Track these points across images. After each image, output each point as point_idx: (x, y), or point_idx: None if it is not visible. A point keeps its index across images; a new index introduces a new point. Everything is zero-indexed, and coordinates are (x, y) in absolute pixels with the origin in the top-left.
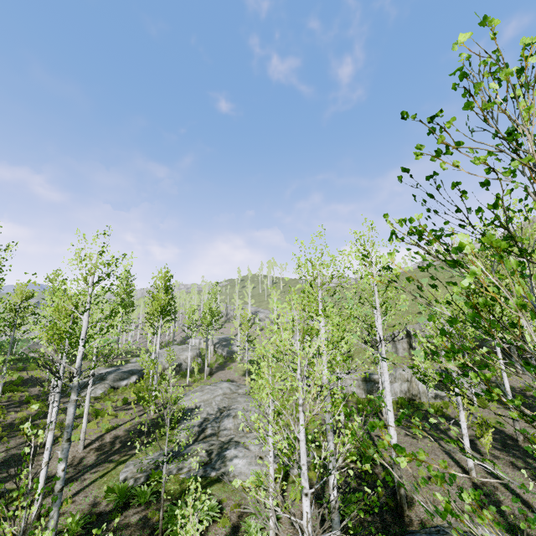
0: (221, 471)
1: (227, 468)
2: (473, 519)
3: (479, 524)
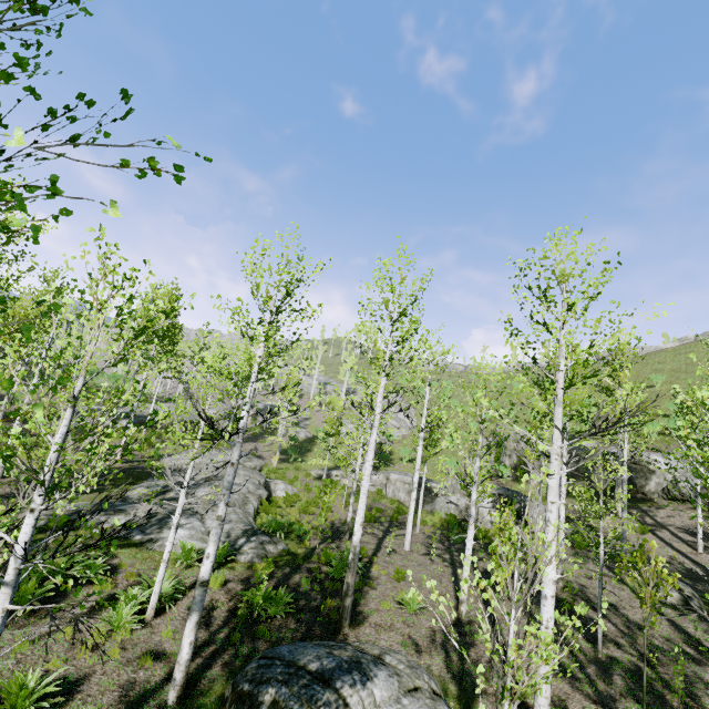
0: (150, 536)
1: (159, 535)
2: (422, 655)
3: (398, 652)
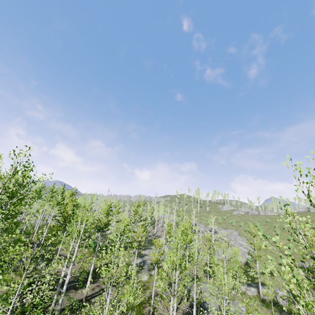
0: None
1: None
2: None
3: None
